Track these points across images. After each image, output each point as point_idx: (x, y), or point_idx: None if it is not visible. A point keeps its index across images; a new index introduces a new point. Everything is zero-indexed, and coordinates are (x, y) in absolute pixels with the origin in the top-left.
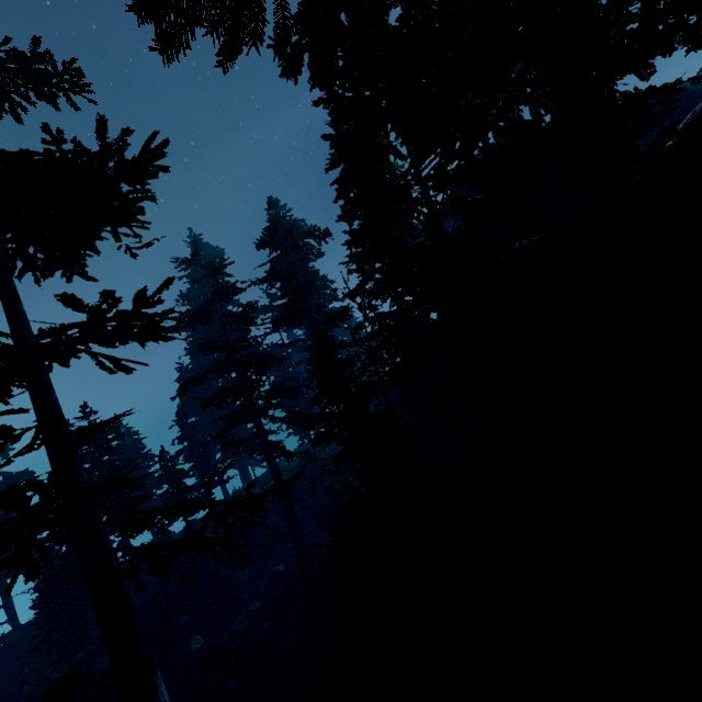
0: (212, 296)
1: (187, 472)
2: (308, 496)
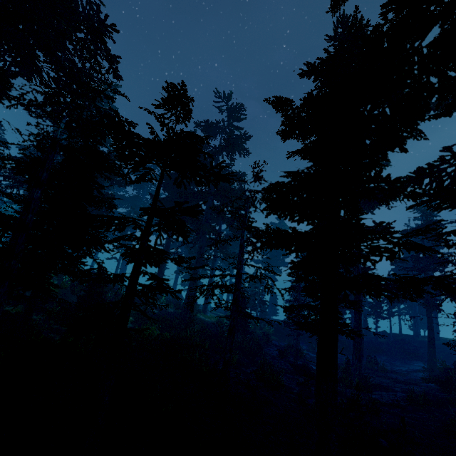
0: (421, 225)
1: (383, 300)
2: (455, 356)
